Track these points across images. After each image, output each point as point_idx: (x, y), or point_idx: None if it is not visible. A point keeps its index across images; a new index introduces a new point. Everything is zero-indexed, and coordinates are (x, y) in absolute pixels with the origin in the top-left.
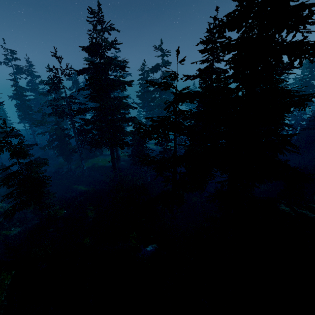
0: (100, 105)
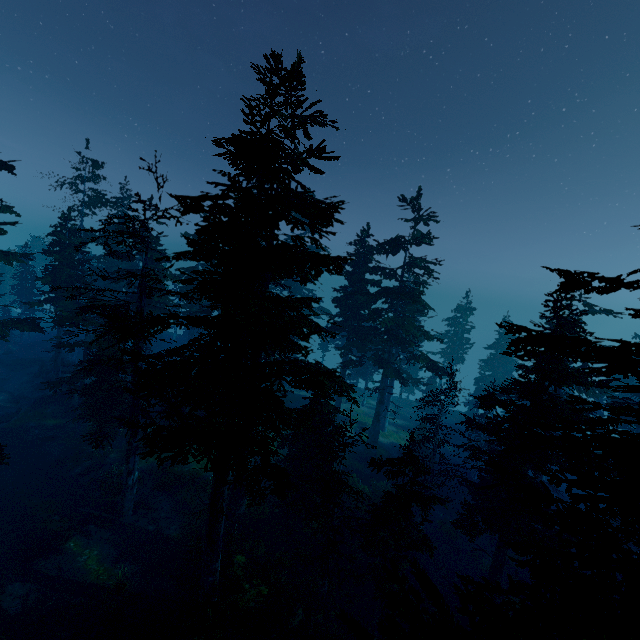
0: (224, 312)
